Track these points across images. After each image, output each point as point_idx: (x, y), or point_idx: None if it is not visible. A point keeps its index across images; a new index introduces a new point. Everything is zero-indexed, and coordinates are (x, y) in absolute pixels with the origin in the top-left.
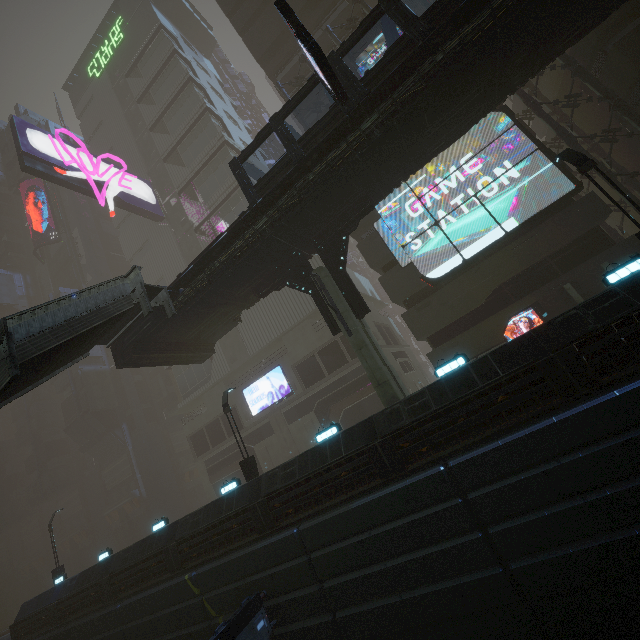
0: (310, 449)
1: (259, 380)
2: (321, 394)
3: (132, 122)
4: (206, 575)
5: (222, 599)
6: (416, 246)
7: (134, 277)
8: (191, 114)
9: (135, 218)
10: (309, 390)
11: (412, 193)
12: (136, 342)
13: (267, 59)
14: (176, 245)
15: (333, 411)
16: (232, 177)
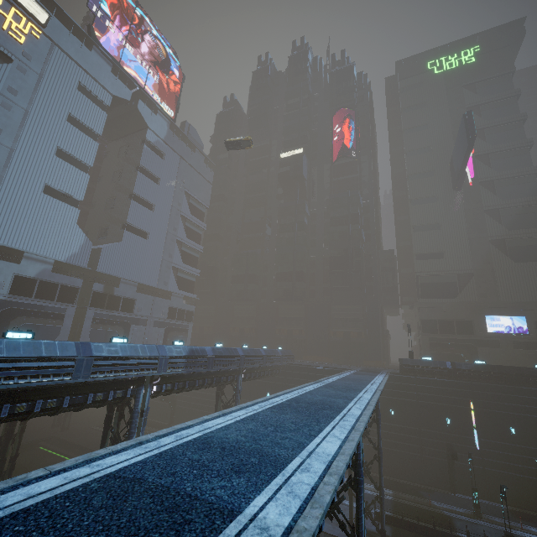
0: None
1: (503, 316)
2: None
3: (456, 118)
4: None
5: None
6: None
7: None
8: (516, 142)
9: (430, 177)
10: None
11: None
12: None
13: None
14: (462, 211)
15: None
16: (535, 197)
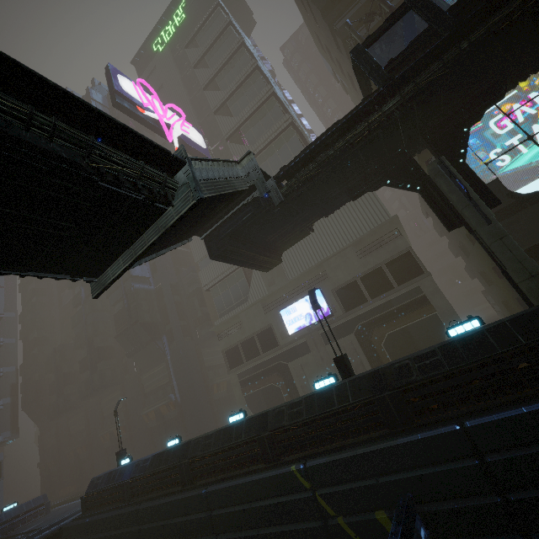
0: (457, 339)
1: (297, 302)
2: (362, 317)
3: (188, 84)
4: (321, 468)
5: (344, 497)
6: (503, 162)
7: (247, 163)
8: (242, 72)
9: None
10: (350, 313)
11: (498, 110)
12: (232, 234)
13: (329, 9)
14: None
15: (375, 334)
16: (279, 122)
